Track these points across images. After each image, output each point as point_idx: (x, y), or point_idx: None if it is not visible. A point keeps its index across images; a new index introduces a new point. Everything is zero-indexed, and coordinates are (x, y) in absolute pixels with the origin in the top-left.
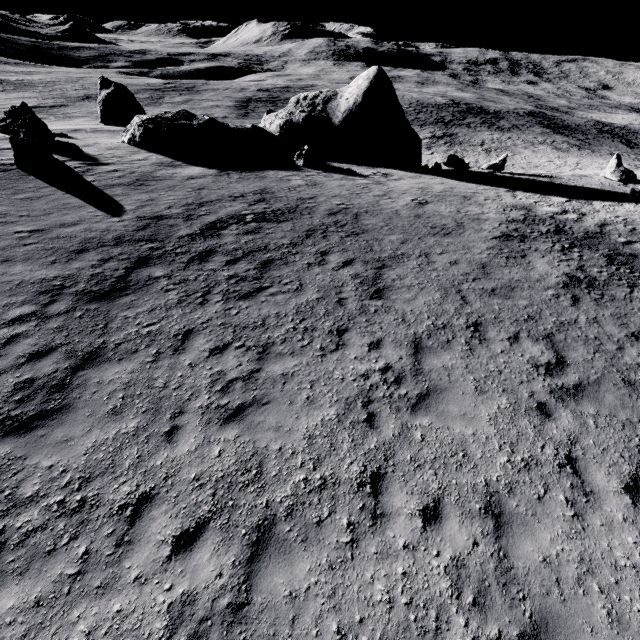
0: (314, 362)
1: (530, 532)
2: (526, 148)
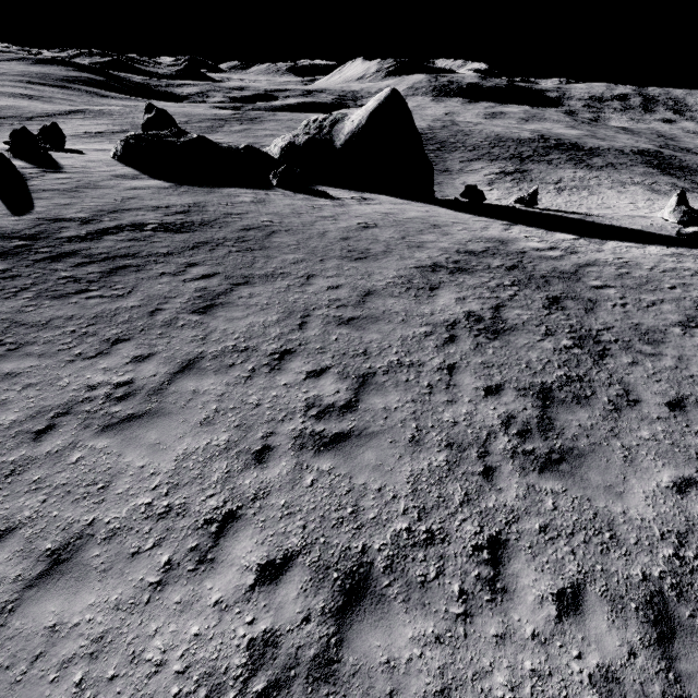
0: (54, 366)
1: (76, 590)
2: (611, 188)
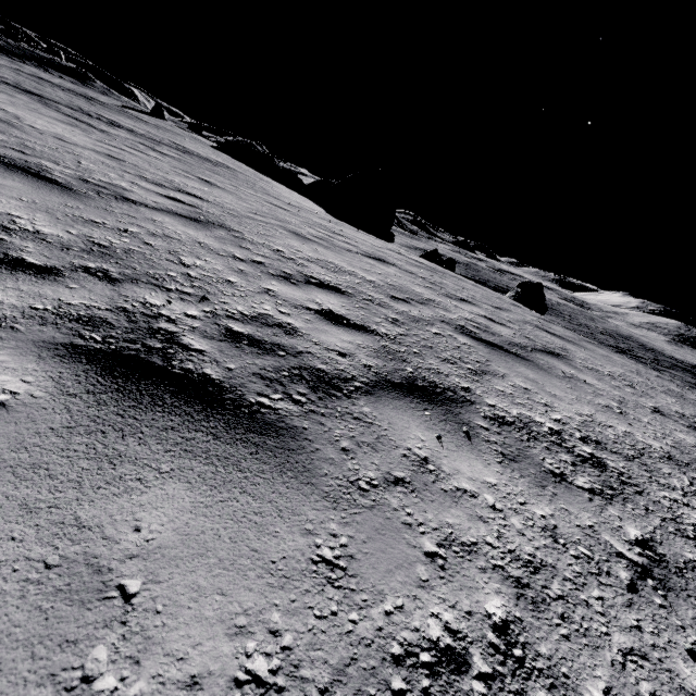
0: None
1: None
2: None
